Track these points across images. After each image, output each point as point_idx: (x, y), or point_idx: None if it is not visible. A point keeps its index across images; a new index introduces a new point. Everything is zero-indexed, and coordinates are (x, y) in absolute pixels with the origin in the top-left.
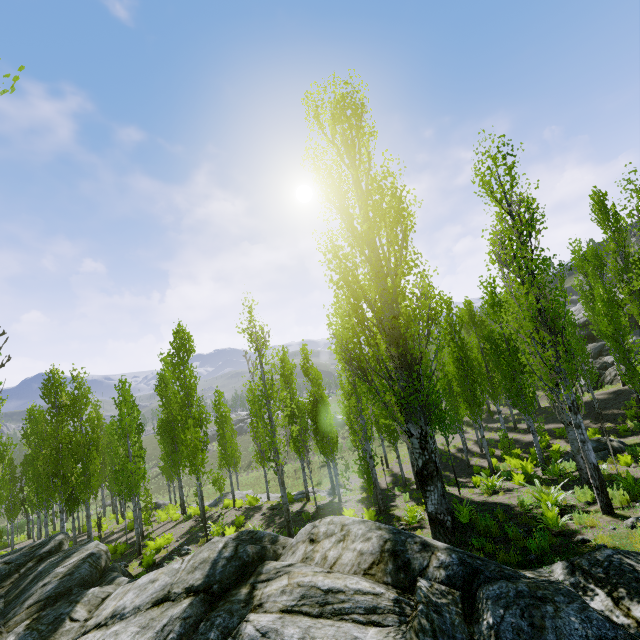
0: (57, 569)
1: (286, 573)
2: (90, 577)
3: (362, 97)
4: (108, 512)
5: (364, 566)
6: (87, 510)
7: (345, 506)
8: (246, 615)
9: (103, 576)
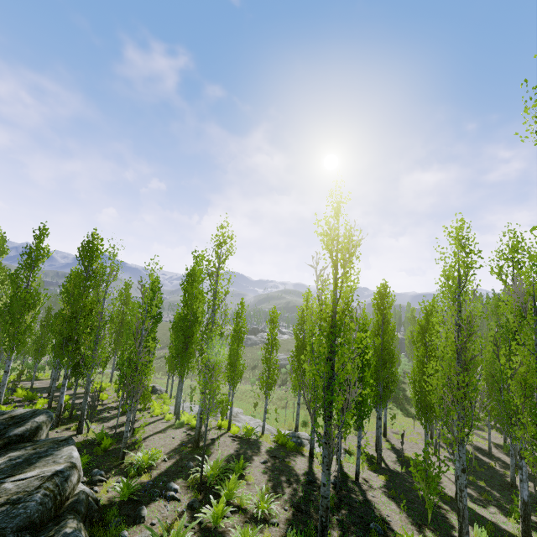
0: (6, 481)
1: None
2: (39, 516)
3: None
4: (115, 377)
5: None
6: (87, 385)
7: (373, 498)
8: None
9: (58, 515)
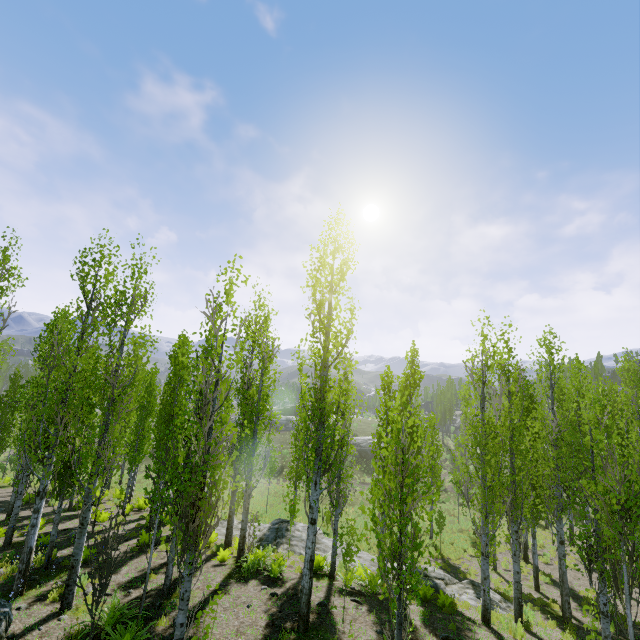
0: None
1: None
2: None
3: None
4: (113, 479)
5: None
6: (84, 510)
7: None
8: None
9: None
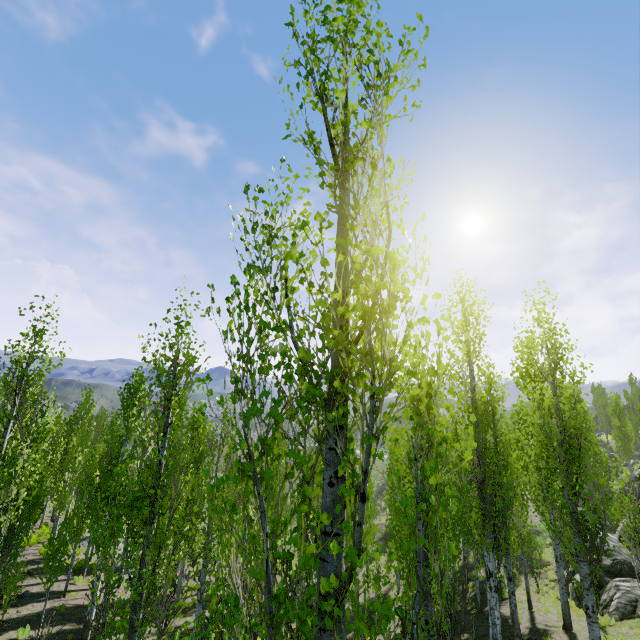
0: None
1: None
2: None
3: None
4: None
5: None
6: None
7: (26, 606)
8: None
9: None
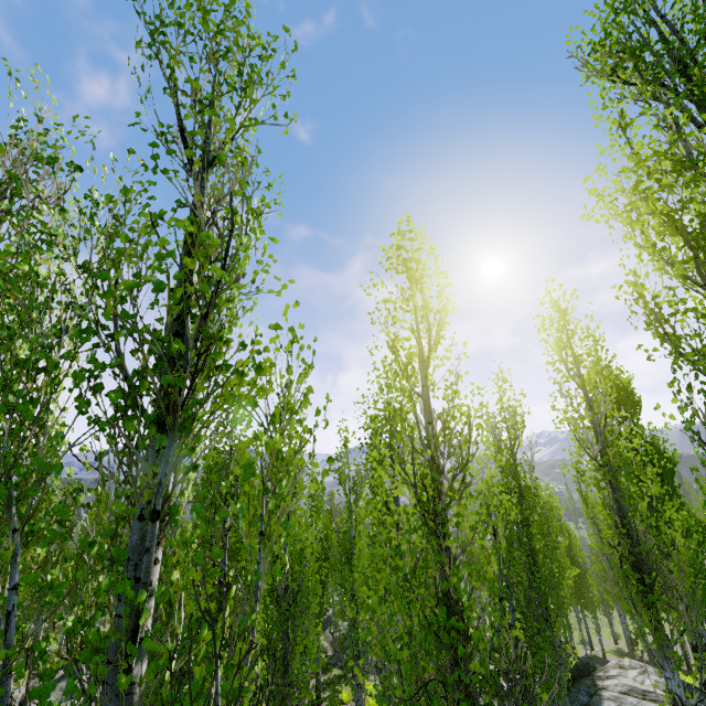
0: None
1: (614, 678)
2: None
3: (630, 385)
4: None
5: (662, 688)
6: None
7: None
8: (597, 690)
9: None
